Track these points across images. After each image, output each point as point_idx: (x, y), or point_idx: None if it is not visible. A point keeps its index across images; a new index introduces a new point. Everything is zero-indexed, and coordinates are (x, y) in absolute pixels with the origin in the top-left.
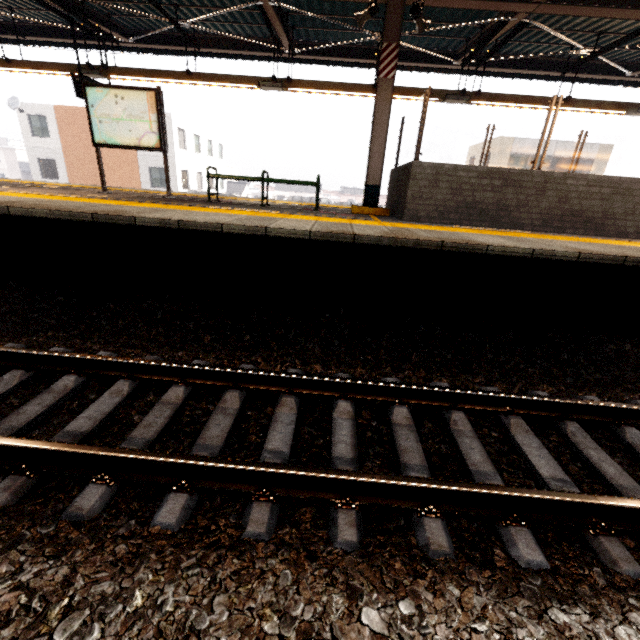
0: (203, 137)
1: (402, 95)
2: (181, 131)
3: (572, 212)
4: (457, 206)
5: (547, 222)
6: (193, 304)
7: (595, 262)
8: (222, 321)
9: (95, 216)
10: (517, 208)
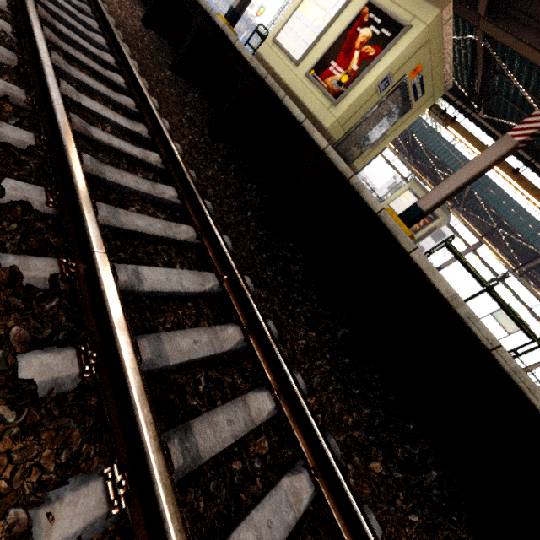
0: None
1: None
2: None
3: None
4: None
5: None
6: None
7: None
8: None
9: None
10: None
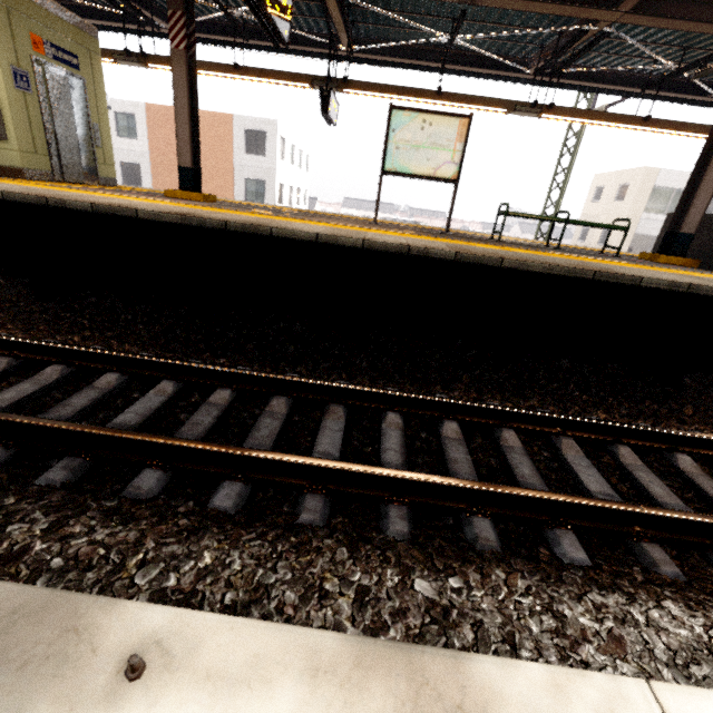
0: (296, 147)
1: (673, 130)
2: (281, 140)
3: None
4: None
5: None
6: (611, 365)
7: None
8: (663, 387)
9: (597, 274)
10: None
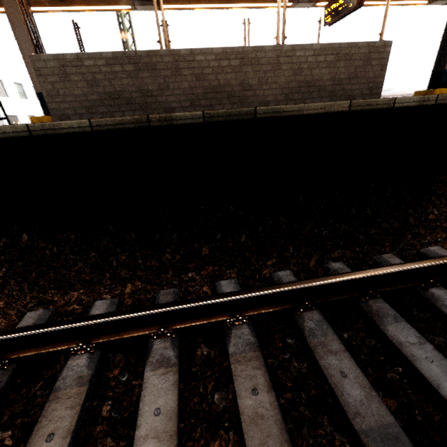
0: (26, 84)
1: (91, 5)
2: None
3: (213, 88)
4: (101, 98)
5: (195, 102)
6: None
7: (116, 128)
8: None
9: None
10: (161, 92)
